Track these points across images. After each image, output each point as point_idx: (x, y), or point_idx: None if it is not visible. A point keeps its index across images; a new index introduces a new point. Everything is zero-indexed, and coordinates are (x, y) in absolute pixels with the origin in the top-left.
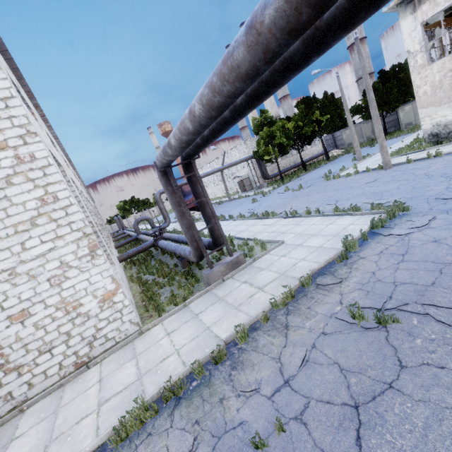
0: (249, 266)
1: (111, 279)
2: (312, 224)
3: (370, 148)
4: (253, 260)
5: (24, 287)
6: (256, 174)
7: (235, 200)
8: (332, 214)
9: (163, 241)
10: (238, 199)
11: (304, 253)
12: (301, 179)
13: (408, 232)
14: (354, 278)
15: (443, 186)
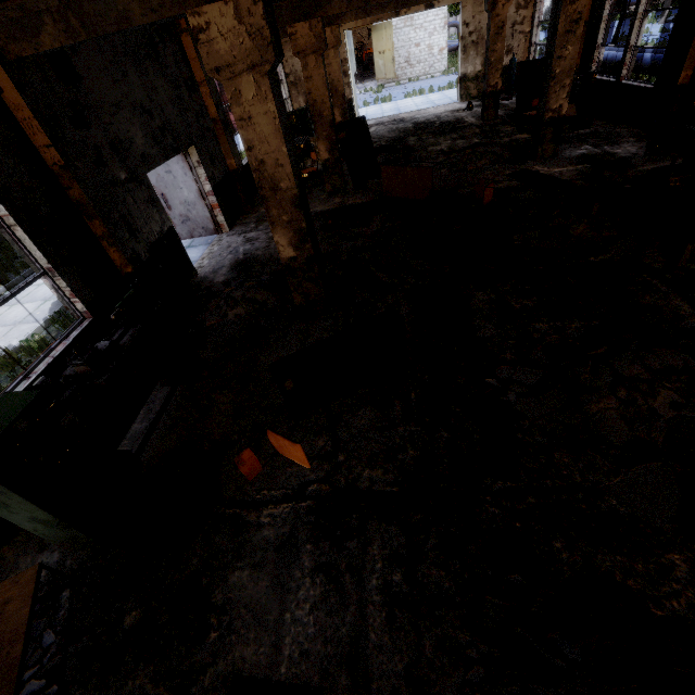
0: None
1: (445, 42)
2: None
3: None
4: None
5: (422, 34)
6: None
7: None
8: None
9: None
10: None
11: None
12: None
13: None
14: None
15: None
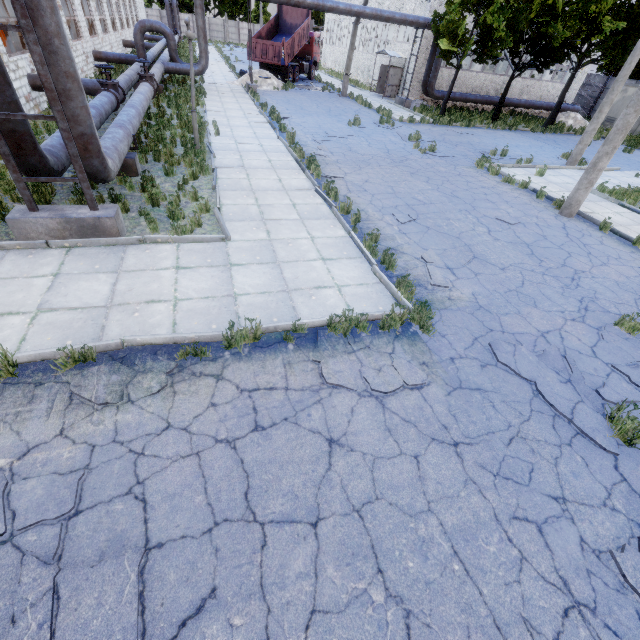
0: (120, 247)
1: None
2: (314, 237)
3: (620, 152)
4: (138, 239)
5: None
6: (416, 71)
7: (349, 99)
8: (357, 242)
9: (101, 95)
10: (353, 101)
11: (201, 288)
12: (463, 133)
13: (347, 382)
14: (132, 414)
15: (546, 326)
